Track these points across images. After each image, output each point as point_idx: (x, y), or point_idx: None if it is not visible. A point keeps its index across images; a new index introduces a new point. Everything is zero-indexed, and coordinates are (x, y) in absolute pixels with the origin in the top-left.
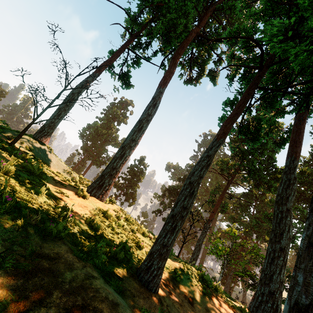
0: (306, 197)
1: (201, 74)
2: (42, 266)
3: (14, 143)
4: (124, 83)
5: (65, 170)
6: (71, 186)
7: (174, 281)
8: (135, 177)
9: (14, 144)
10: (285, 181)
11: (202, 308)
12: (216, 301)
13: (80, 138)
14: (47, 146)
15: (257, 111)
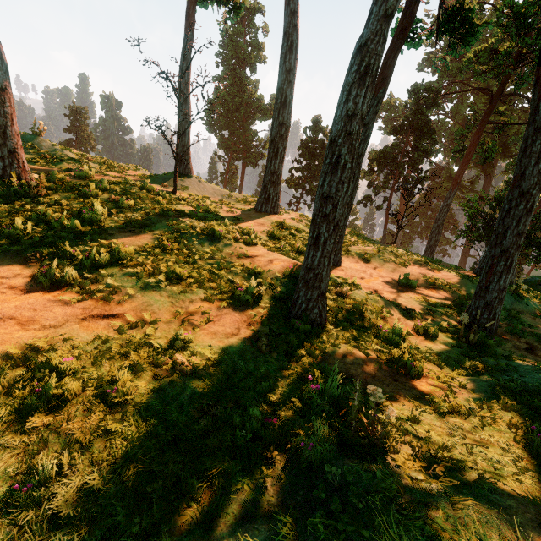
0: None
1: None
2: (254, 255)
3: (176, 190)
4: (231, 10)
5: (224, 195)
6: (240, 210)
7: (364, 261)
8: (314, 160)
9: (176, 191)
10: None
11: (393, 273)
12: (415, 268)
13: (210, 132)
14: (194, 176)
15: None
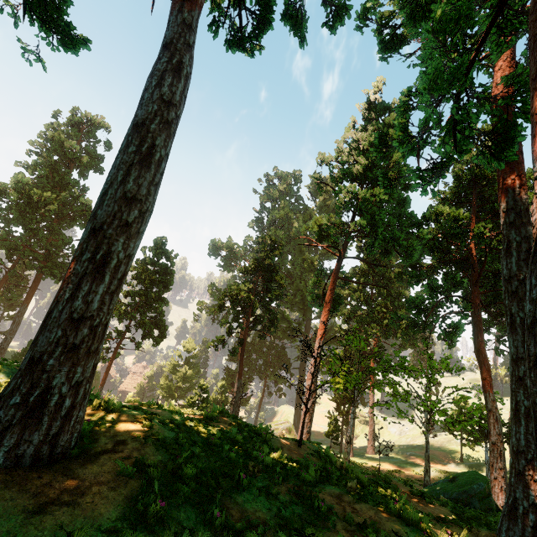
0: (457, 257)
1: (264, 19)
2: None
3: None
4: (53, 28)
5: None
6: None
7: None
8: (153, 285)
9: None
10: (519, 244)
11: None
12: None
13: None
14: None
15: (366, 115)
